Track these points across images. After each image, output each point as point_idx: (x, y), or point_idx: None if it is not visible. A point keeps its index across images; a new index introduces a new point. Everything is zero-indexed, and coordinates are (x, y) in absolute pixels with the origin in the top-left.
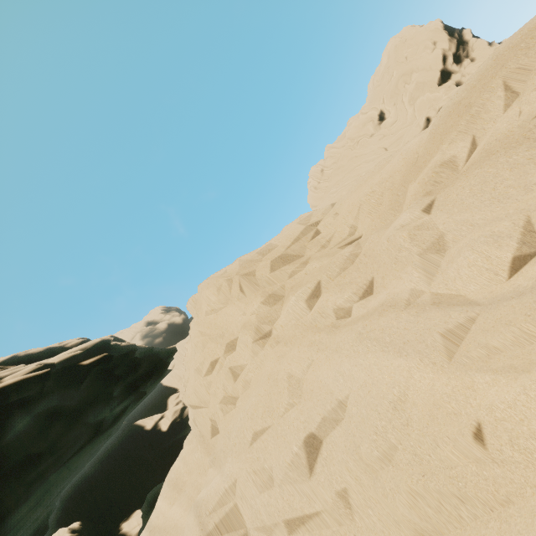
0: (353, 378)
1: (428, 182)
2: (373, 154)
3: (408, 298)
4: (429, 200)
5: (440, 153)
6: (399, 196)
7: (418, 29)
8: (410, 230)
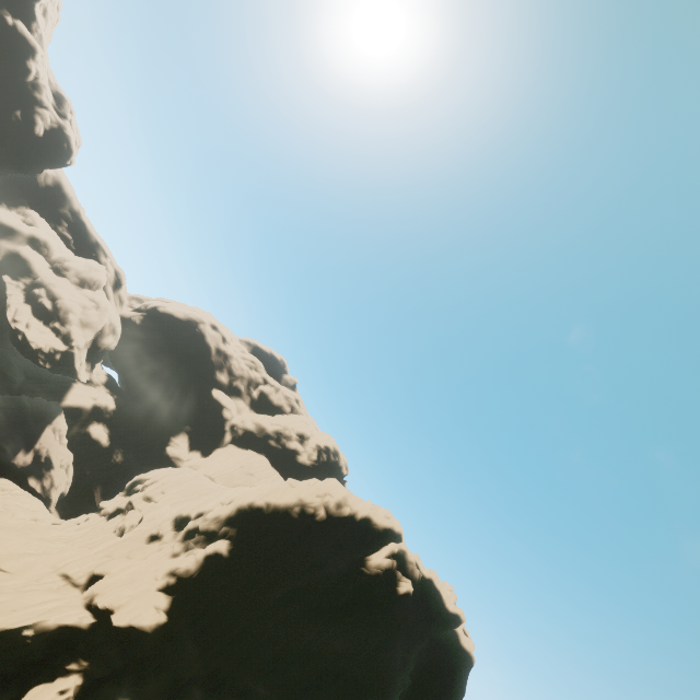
0: None
1: None
2: None
3: None
4: None
5: None
6: None
7: (288, 491)
8: None
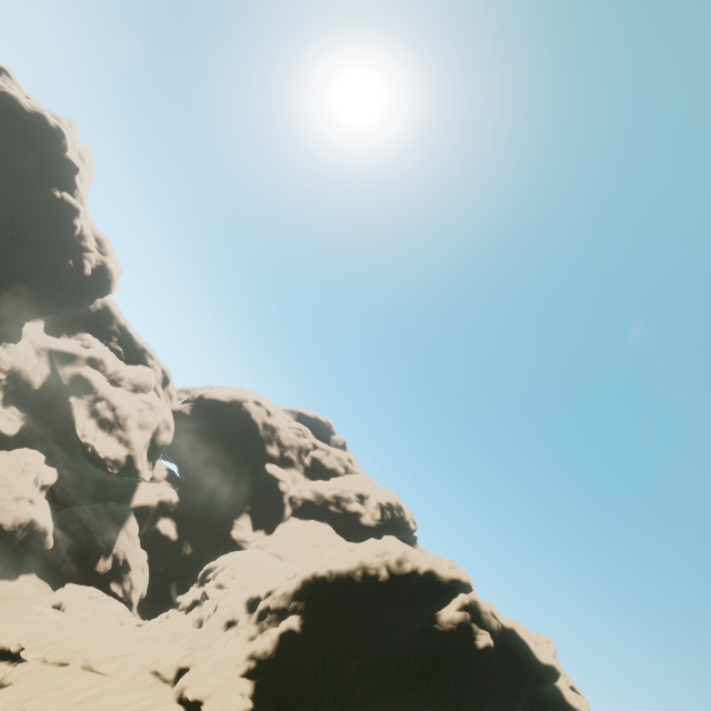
0: None
1: None
2: None
3: None
4: None
5: None
6: None
7: (348, 555)
8: None
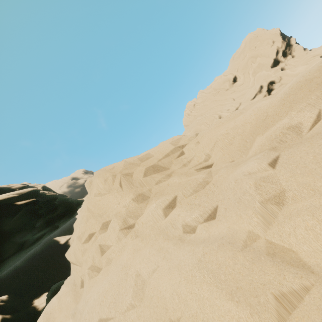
0: (187, 304)
1: (274, 139)
2: (226, 101)
3: (245, 239)
4: (274, 155)
5: (289, 118)
6: (247, 142)
7: (265, 31)
8: (257, 180)
